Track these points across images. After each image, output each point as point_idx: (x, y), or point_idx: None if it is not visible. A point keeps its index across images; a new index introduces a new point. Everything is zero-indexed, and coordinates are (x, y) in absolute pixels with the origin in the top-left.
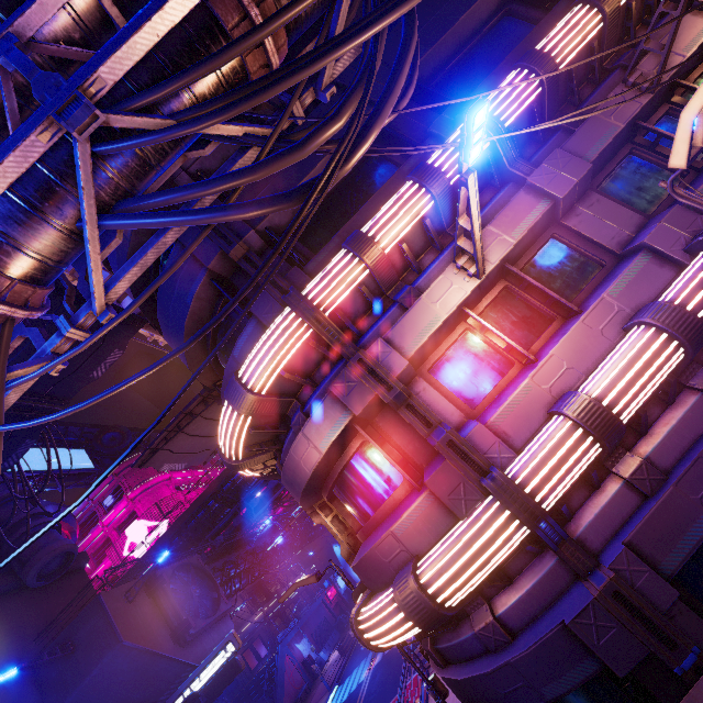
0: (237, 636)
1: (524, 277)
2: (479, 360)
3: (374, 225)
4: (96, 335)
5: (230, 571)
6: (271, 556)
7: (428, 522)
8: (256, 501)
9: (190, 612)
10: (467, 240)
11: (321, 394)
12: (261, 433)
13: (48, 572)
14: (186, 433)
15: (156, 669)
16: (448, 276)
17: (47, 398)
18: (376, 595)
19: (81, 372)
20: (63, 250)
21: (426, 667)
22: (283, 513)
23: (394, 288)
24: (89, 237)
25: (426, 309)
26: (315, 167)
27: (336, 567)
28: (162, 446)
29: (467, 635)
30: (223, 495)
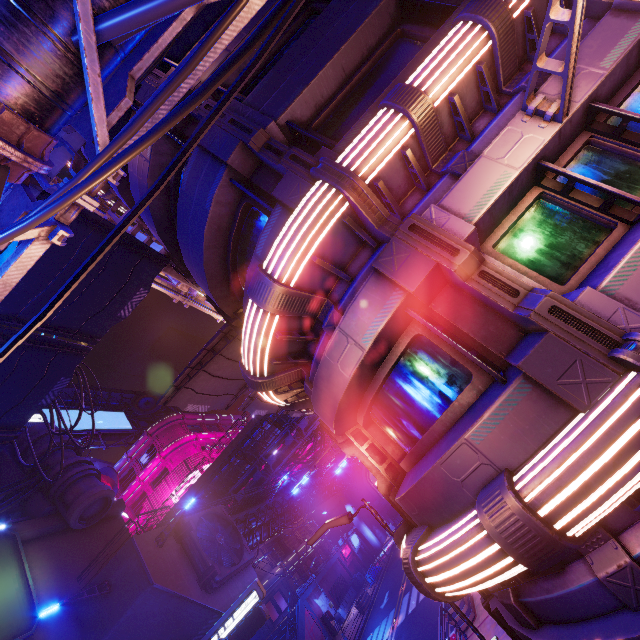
0: (261, 585)
1: (623, 113)
2: (560, 231)
3: (417, 76)
4: (93, 163)
5: (251, 523)
6: (289, 511)
7: (524, 421)
8: (274, 458)
9: (215, 559)
10: (550, 59)
11: (358, 286)
12: (289, 339)
13: (89, 516)
14: (208, 372)
15: (185, 614)
16: (516, 126)
17: (79, 335)
18: (438, 529)
19: (110, 311)
20: (58, 76)
21: (462, 629)
22: (300, 470)
23: (441, 160)
24: (84, 44)
25: (490, 167)
26: (339, 50)
27: (370, 507)
28: (185, 383)
29: (581, 584)
30: (243, 452)
